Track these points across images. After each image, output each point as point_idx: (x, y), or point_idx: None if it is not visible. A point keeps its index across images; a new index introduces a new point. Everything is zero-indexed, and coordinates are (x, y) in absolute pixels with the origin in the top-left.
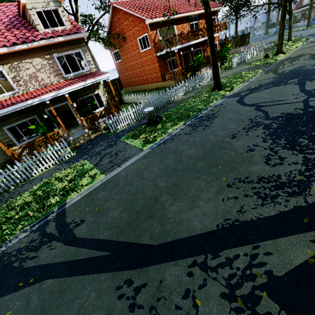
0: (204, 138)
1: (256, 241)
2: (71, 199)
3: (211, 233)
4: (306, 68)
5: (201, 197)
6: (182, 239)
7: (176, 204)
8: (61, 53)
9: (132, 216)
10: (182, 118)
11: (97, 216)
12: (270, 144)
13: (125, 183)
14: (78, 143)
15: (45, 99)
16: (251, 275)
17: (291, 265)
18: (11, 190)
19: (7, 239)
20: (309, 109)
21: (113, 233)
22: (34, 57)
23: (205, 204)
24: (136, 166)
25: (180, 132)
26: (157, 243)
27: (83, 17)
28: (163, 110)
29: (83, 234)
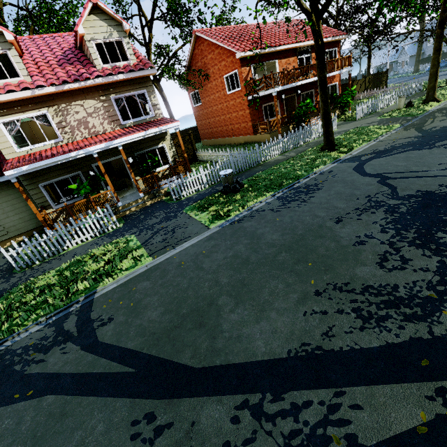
0: (296, 218)
1: (341, 385)
2: (103, 287)
3: (278, 361)
4: None
5: (274, 306)
6: (235, 365)
7: (238, 311)
8: (120, 94)
9: (175, 321)
10: (272, 188)
11: (131, 315)
12: (391, 237)
13: (176, 272)
14: (129, 211)
15: (92, 152)
16: (324, 437)
17: (389, 432)
18: (35, 265)
19: (15, 331)
20: None
21: (146, 341)
22: (87, 99)
23: (278, 317)
24: (195, 250)
25: (264, 207)
26: (200, 365)
27: (158, 48)
28: (247, 175)
29: (107, 337)
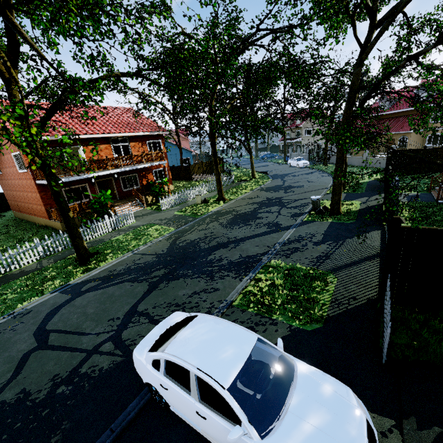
0: None
1: None
2: None
3: None
4: (201, 244)
5: None
6: None
7: None
8: None
9: None
10: None
11: None
12: None
13: None
14: None
15: None
16: None
17: None
18: None
19: None
20: (62, 386)
21: None
22: None
23: None
24: None
25: None
26: None
27: None
28: None
29: None
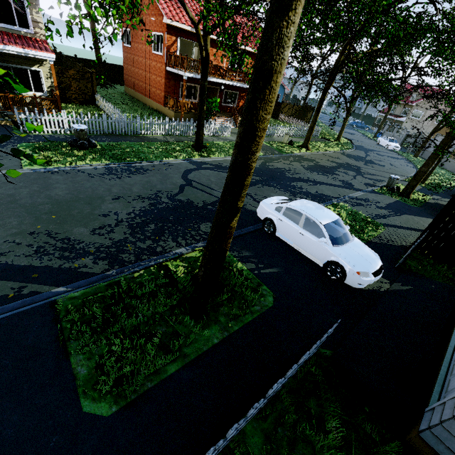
0: (95, 186)
1: None
2: None
3: None
4: (286, 173)
5: None
6: None
7: None
8: None
9: None
10: (116, 158)
11: None
12: (127, 218)
13: None
14: None
15: None
16: None
17: None
18: None
19: None
20: (210, 206)
21: None
22: None
23: None
24: None
25: (88, 170)
26: None
27: None
28: (114, 139)
29: None
